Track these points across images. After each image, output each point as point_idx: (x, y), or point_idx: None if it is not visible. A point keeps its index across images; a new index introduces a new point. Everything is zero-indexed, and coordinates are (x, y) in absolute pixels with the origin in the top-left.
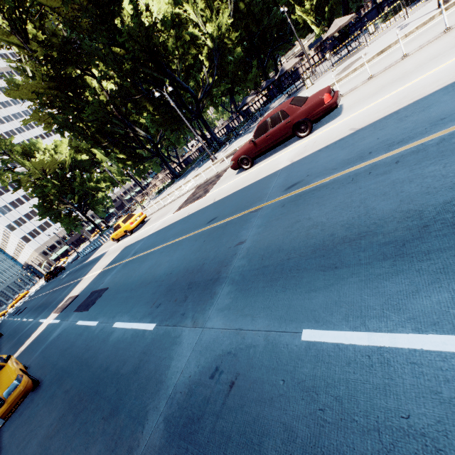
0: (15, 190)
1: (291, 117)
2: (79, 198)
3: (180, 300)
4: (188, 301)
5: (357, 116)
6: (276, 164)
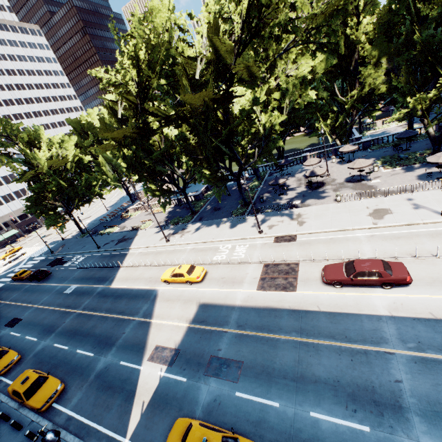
0: (13, 181)
1: (383, 278)
2: (78, 201)
3: (377, 413)
4: (386, 416)
5: (428, 301)
6: (374, 306)
